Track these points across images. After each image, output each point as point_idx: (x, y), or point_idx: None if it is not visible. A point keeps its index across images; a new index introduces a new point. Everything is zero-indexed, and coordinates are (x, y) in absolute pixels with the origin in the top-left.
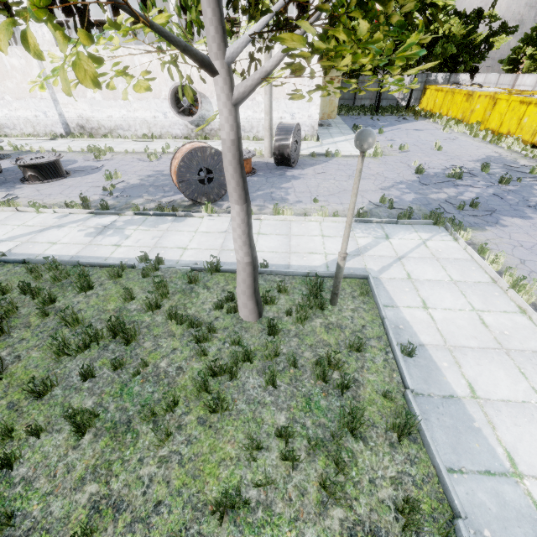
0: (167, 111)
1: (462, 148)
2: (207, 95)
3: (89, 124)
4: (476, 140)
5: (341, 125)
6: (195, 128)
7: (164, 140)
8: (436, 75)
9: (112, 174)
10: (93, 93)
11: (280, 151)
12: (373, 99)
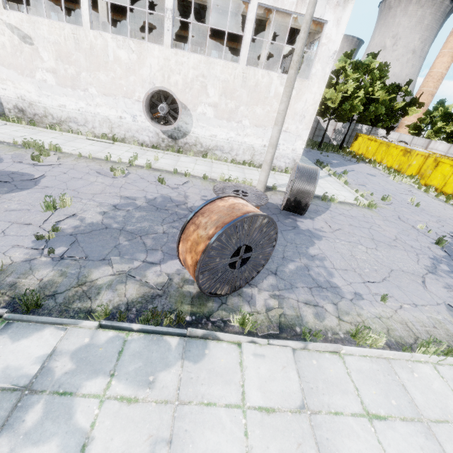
0: (137, 114)
1: (431, 205)
2: (189, 107)
3: (32, 109)
4: (430, 196)
5: (301, 157)
6: (166, 138)
7: (128, 145)
8: (362, 126)
9: (55, 202)
10: (45, 75)
11: (297, 198)
12: (311, 134)
